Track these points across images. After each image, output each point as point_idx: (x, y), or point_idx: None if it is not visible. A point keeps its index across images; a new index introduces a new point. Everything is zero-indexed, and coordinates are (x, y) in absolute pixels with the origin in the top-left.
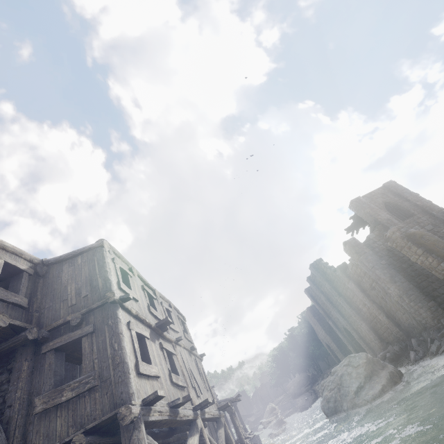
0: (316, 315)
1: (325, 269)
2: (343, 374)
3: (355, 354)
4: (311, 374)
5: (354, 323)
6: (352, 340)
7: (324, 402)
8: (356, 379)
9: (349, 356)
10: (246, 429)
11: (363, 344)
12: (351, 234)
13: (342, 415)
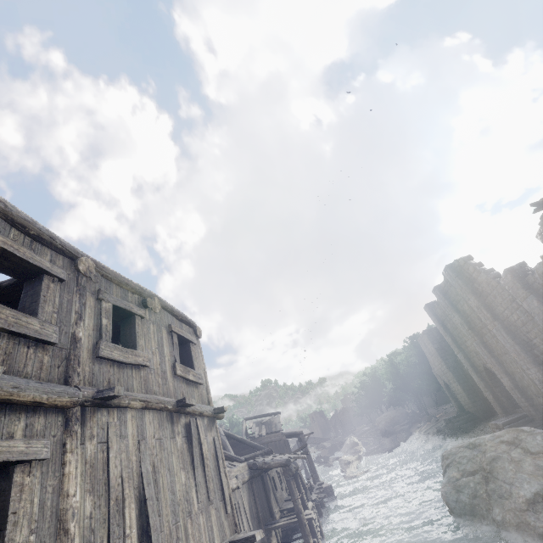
0: (435, 342)
1: (476, 274)
2: (500, 457)
3: (533, 430)
4: (410, 412)
5: (511, 365)
6: (494, 387)
7: (448, 487)
8: (532, 476)
9: (517, 430)
10: (316, 474)
11: (518, 397)
12: (541, 215)
13: (487, 525)
